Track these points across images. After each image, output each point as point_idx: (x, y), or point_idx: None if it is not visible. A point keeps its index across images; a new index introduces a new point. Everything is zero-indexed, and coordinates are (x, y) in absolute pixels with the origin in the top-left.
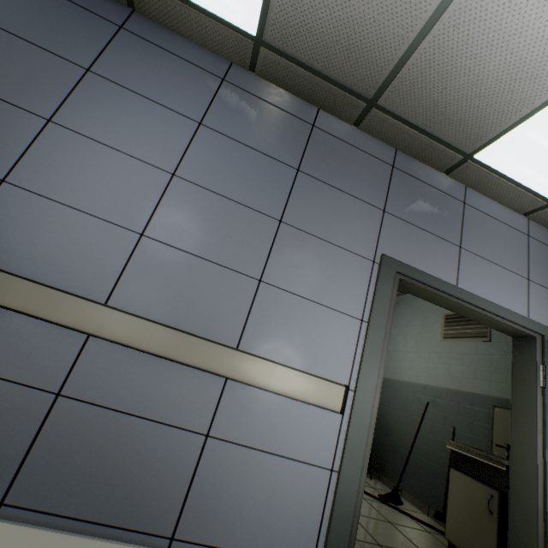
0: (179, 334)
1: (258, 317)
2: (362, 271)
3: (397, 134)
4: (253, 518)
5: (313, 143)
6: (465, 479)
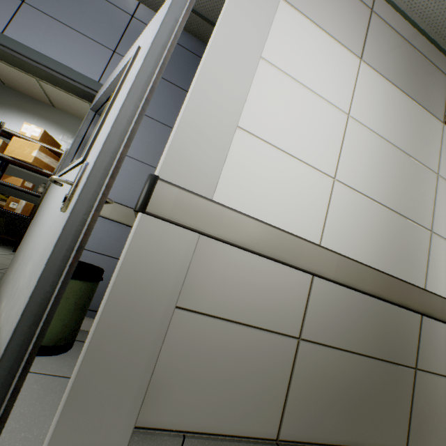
0: None
1: None
2: None
3: None
4: None
5: None
6: None
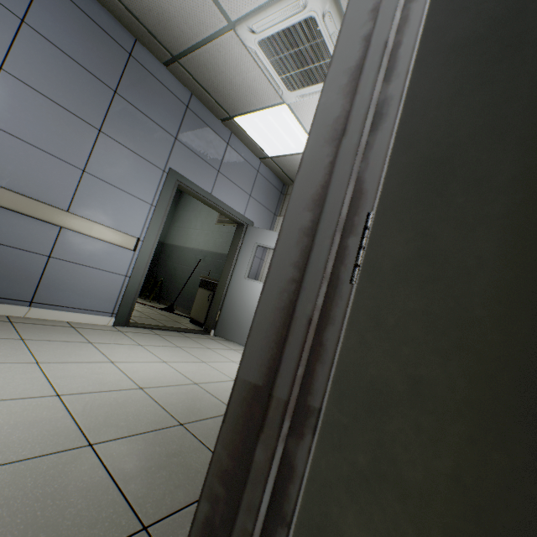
0: (25, 198)
1: (83, 194)
2: (156, 176)
3: (193, 86)
4: (81, 295)
5: (130, 71)
6: (203, 291)
